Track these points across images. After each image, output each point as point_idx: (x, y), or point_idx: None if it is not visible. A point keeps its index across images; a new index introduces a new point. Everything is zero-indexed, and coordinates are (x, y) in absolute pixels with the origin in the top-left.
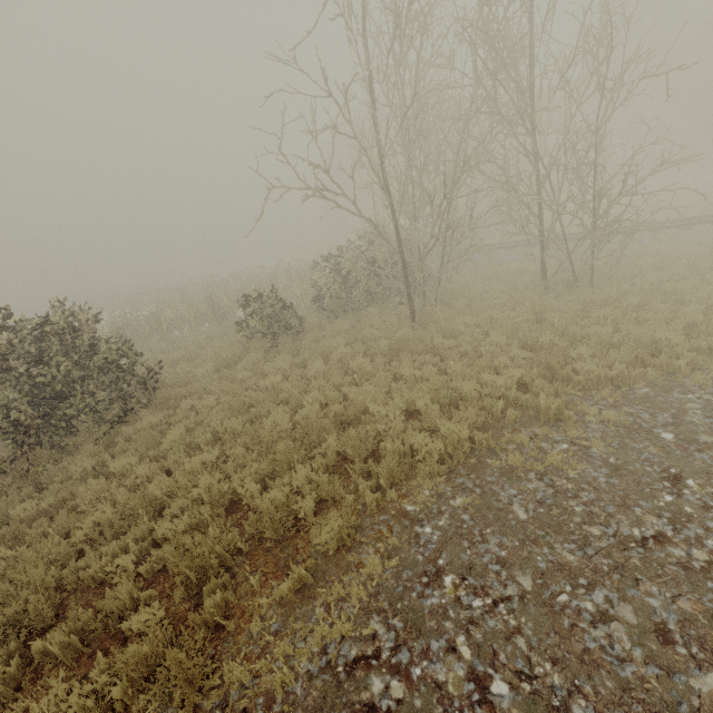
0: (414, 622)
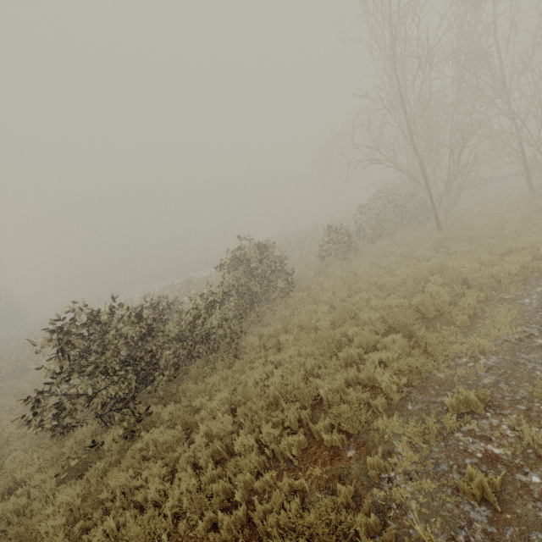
0: None
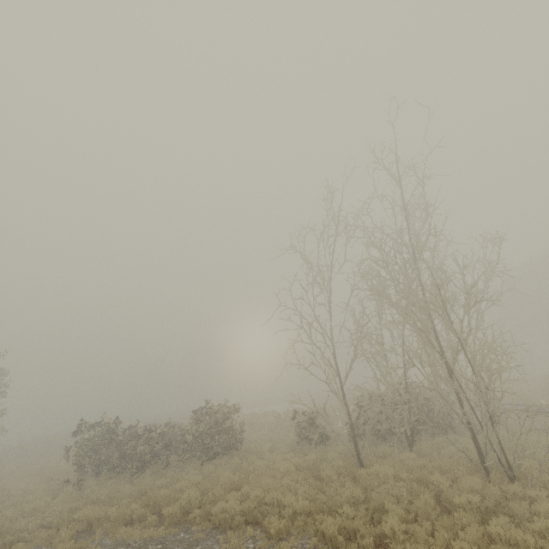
0: (142, 546)
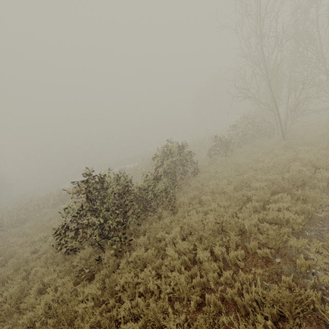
0: None
